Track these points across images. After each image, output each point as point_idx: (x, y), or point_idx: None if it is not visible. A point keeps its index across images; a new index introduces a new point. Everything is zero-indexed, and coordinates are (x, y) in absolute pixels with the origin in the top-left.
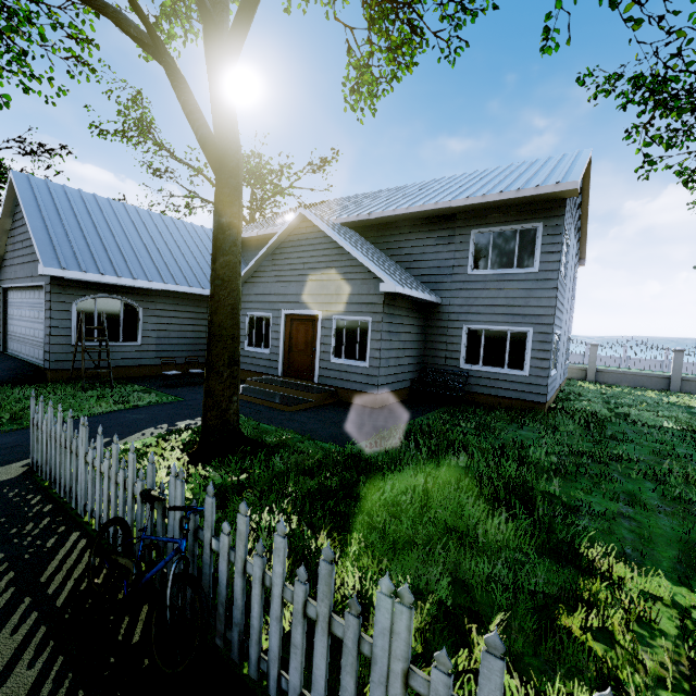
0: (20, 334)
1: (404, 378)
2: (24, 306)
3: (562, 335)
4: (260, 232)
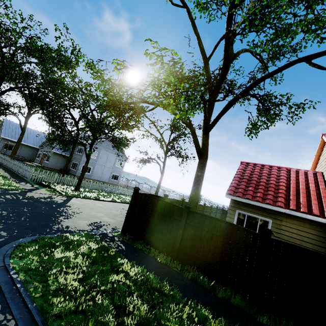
0: None
1: (58, 167)
2: None
3: (98, 169)
4: None
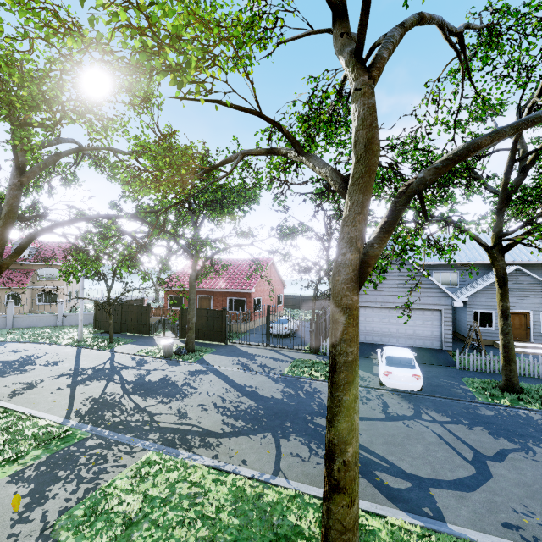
0: (385, 332)
1: None
2: (394, 317)
3: None
4: (430, 262)
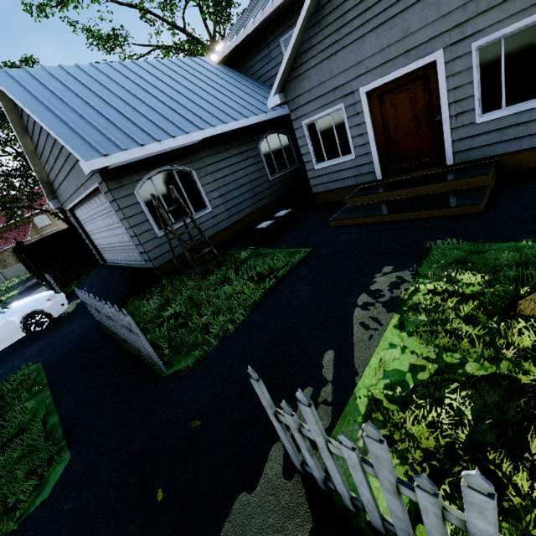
0: (107, 245)
1: None
2: (94, 218)
3: None
4: (256, 20)
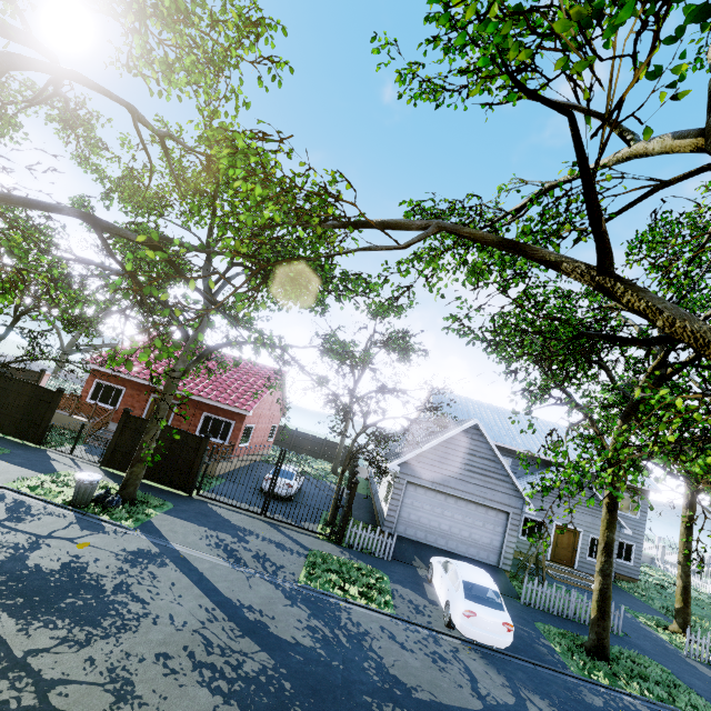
0: (434, 527)
1: None
2: (450, 508)
3: None
4: None
